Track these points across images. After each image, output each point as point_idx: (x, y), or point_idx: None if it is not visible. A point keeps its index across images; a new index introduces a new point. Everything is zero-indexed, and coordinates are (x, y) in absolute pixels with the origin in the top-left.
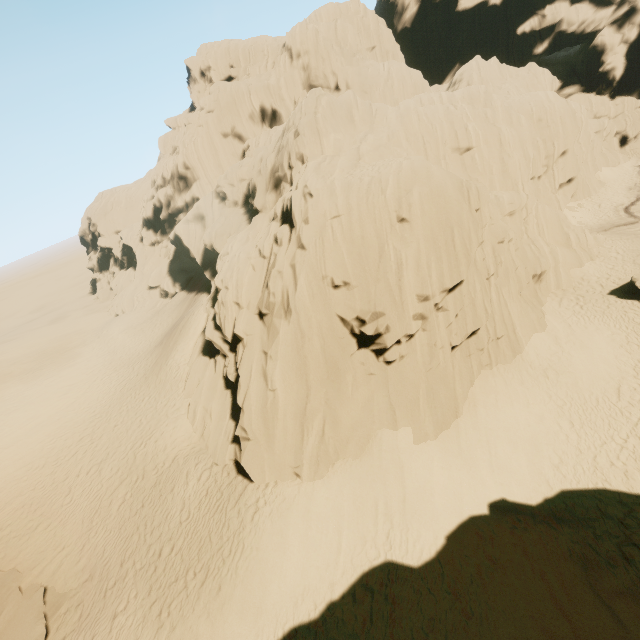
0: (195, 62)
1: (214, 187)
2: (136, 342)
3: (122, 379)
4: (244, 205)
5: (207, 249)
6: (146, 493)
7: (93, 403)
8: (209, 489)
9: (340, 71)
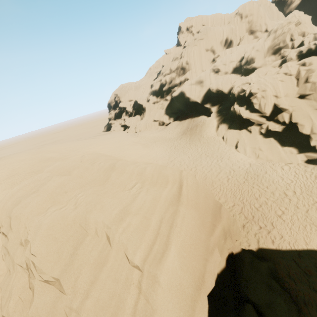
0: (184, 24)
1: (196, 74)
2: (163, 136)
3: (170, 146)
4: (232, 73)
5: (206, 95)
6: (243, 175)
7: (161, 152)
8: (296, 172)
9: (269, 23)
